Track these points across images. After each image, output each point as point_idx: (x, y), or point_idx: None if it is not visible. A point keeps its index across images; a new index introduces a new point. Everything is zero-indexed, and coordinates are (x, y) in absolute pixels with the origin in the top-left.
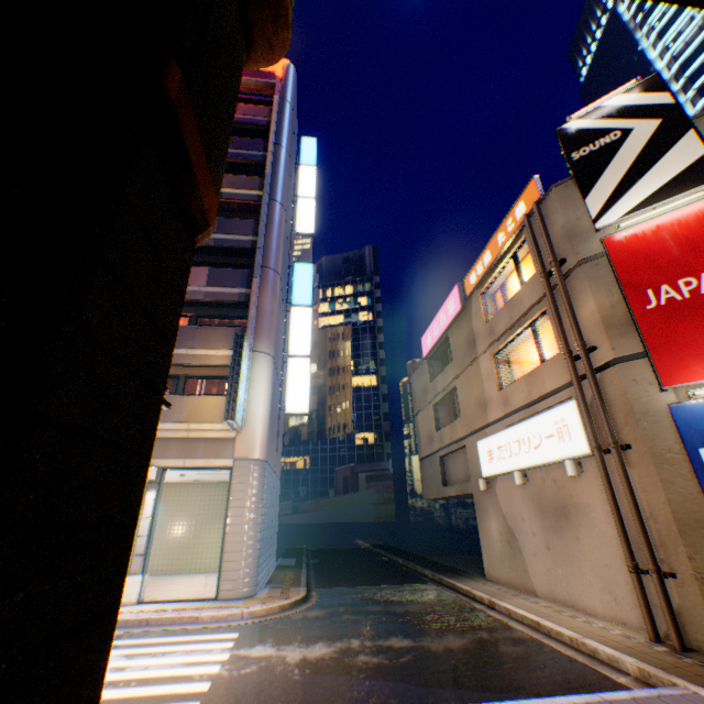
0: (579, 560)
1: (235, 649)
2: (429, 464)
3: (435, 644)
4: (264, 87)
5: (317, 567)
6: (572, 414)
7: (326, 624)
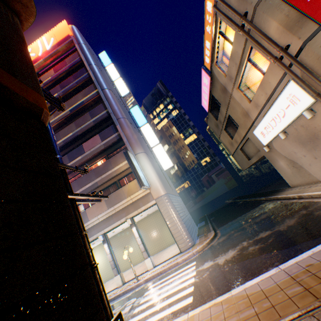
0: None
1: (197, 268)
2: (237, 155)
3: (281, 227)
4: (69, 45)
5: (214, 220)
6: (294, 88)
7: (228, 241)
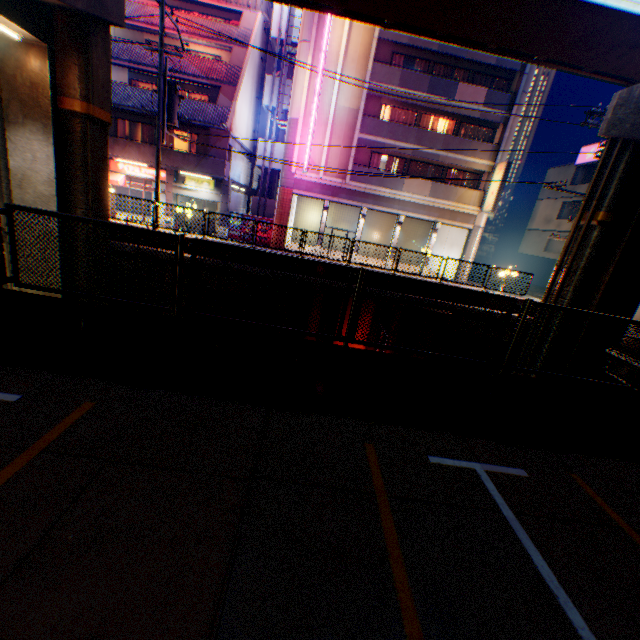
0: None
1: None
2: (536, 236)
3: None
4: None
5: None
6: None
7: None
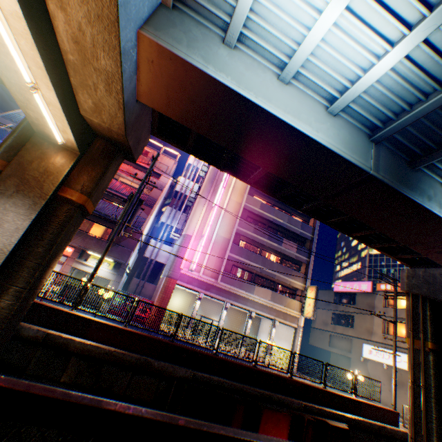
0: (403, 398)
1: None
2: (320, 333)
3: None
4: None
5: None
6: None
7: None
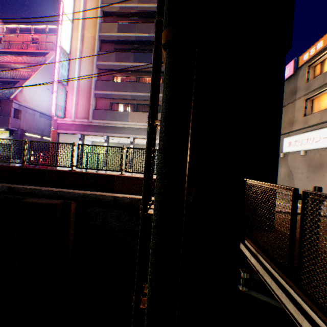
0: (320, 182)
1: None
2: None
3: None
4: None
5: None
6: None
7: None
